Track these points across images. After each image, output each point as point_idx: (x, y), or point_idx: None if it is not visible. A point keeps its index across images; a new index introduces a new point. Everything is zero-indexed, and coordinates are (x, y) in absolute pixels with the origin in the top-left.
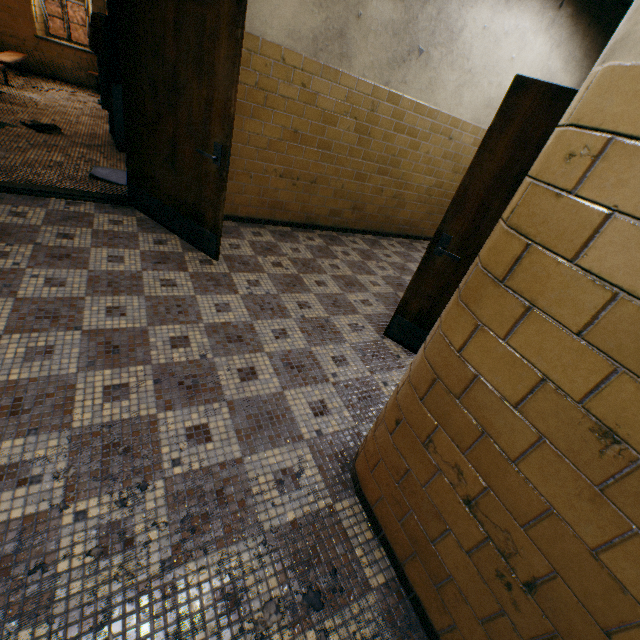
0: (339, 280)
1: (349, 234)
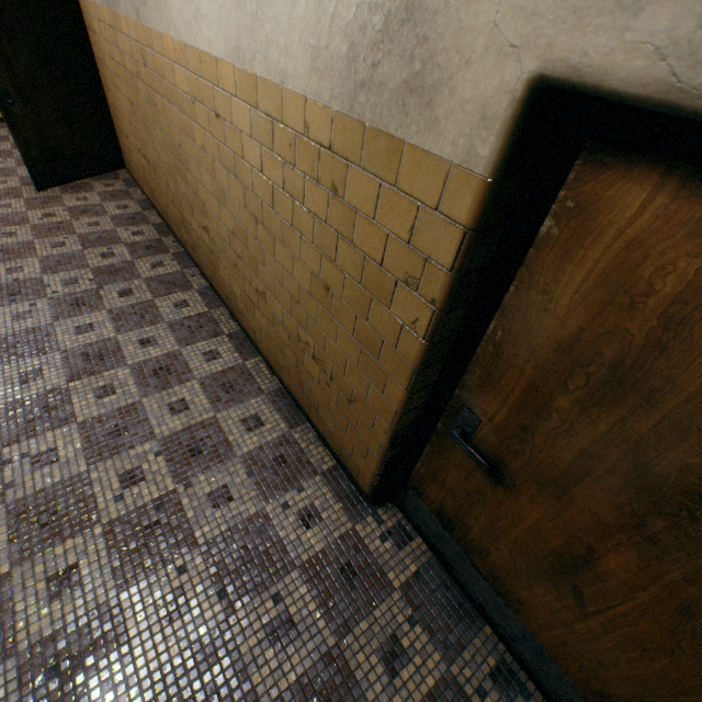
0: (22, 246)
1: (189, 263)
